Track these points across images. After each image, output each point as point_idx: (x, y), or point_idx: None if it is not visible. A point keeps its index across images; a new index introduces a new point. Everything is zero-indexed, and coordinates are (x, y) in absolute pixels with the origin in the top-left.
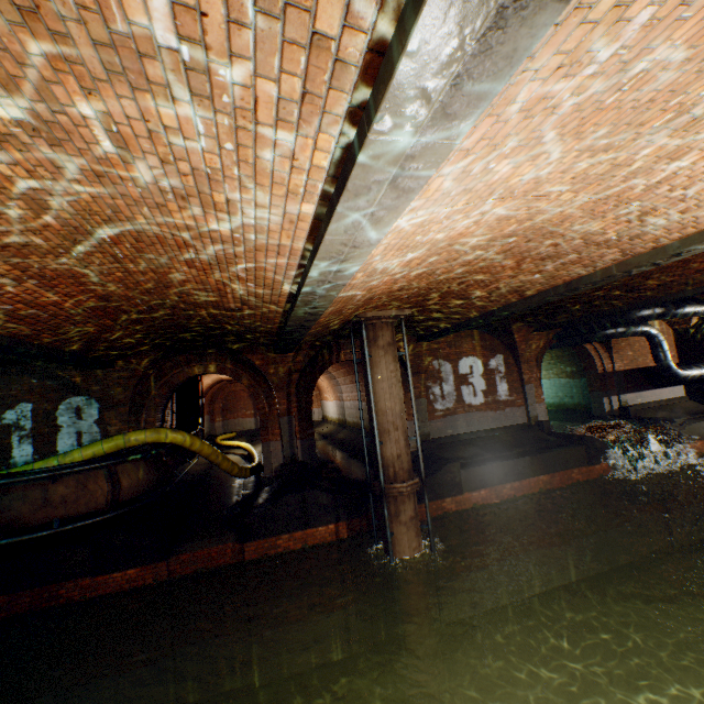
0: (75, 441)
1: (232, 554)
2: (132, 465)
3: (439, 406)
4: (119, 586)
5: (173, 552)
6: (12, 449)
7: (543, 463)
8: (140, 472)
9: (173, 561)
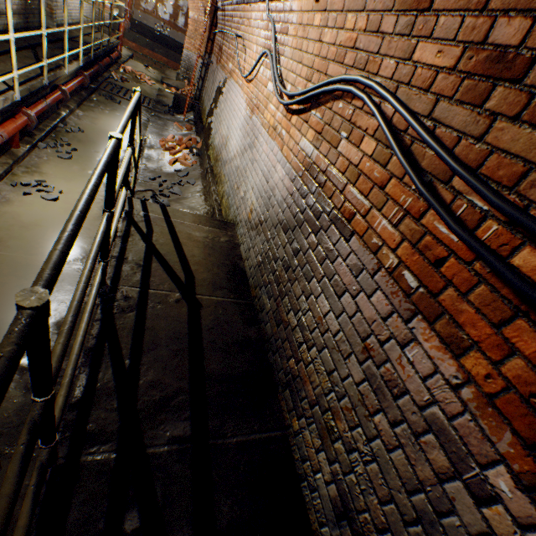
0: None
1: None
2: None
3: (144, 6)
4: None
5: None
6: None
7: (167, 54)
8: None
9: None
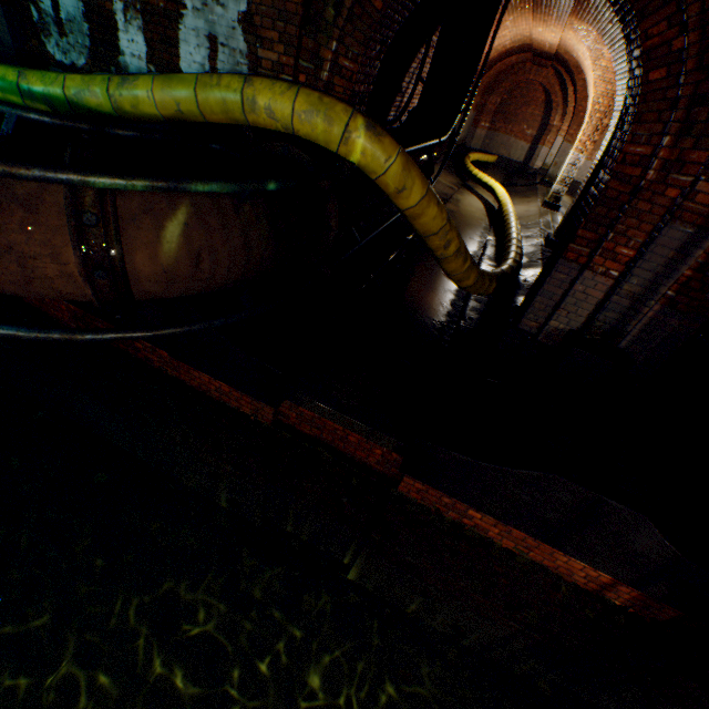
0: (205, 60)
1: (379, 459)
2: (179, 208)
3: None
4: (205, 388)
5: (287, 396)
6: (117, 31)
7: None
8: (204, 238)
9: (286, 403)
